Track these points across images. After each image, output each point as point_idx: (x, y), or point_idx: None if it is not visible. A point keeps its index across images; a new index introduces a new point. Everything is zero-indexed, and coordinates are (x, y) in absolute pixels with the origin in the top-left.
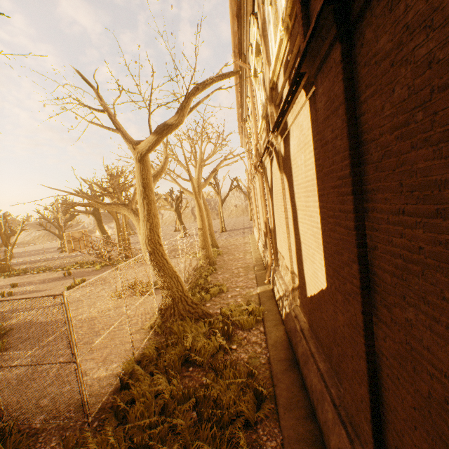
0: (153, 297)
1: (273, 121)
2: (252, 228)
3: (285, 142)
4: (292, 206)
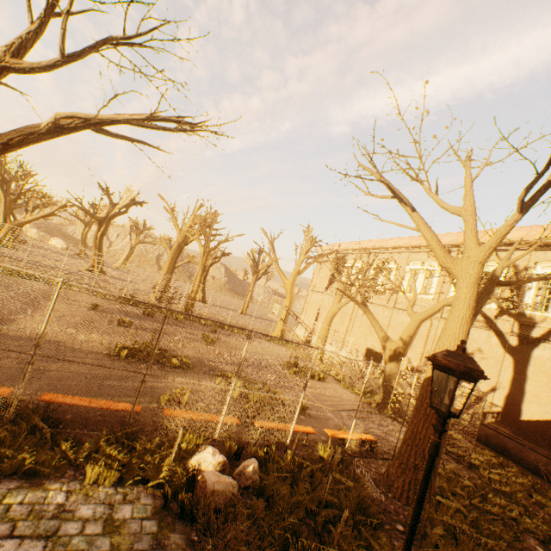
0: (332, 385)
1: (512, 327)
2: (269, 321)
3: (524, 344)
4: (516, 373)
